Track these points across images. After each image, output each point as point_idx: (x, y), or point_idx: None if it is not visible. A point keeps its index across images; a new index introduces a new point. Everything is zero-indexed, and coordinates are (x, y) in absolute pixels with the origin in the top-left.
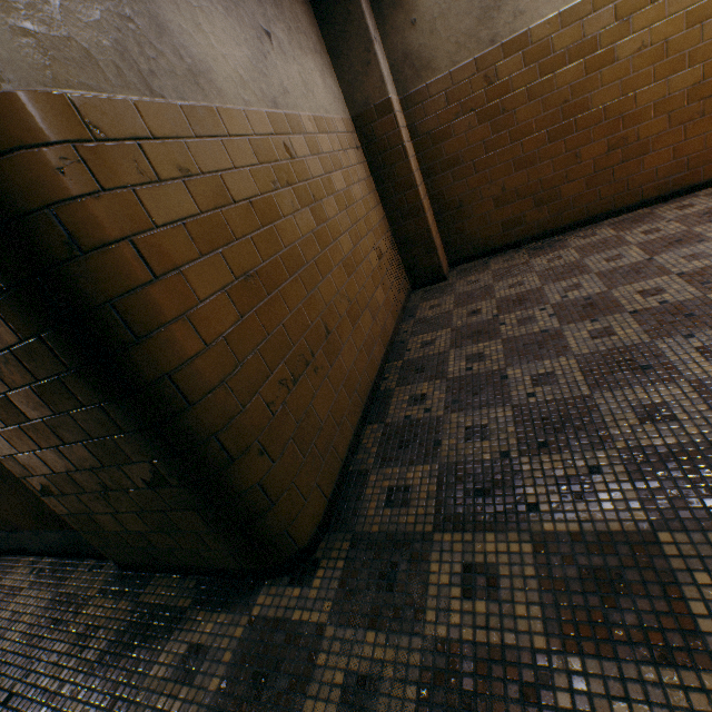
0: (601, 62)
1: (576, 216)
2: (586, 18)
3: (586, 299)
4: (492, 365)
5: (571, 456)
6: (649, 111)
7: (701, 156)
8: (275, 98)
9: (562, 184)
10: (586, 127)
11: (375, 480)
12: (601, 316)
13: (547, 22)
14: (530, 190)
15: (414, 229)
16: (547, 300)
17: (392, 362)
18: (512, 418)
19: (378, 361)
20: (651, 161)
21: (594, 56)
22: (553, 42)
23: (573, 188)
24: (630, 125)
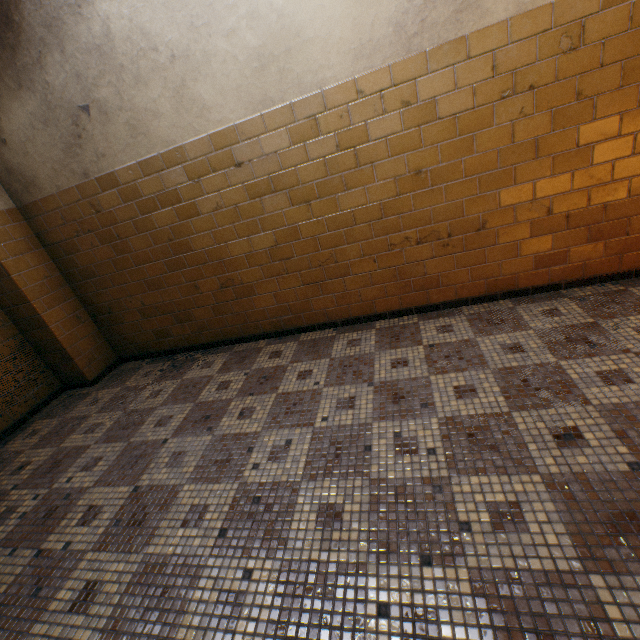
0: (189, 212)
1: (215, 336)
2: (163, 172)
3: (68, 496)
4: None
5: None
6: (244, 261)
7: (298, 304)
8: None
9: (193, 307)
10: (197, 264)
11: None
12: (27, 544)
13: (130, 168)
14: (168, 308)
15: (45, 338)
16: (60, 478)
17: None
18: None
19: None
20: (260, 302)
21: (182, 205)
22: (141, 187)
23: (204, 313)
24: (232, 269)
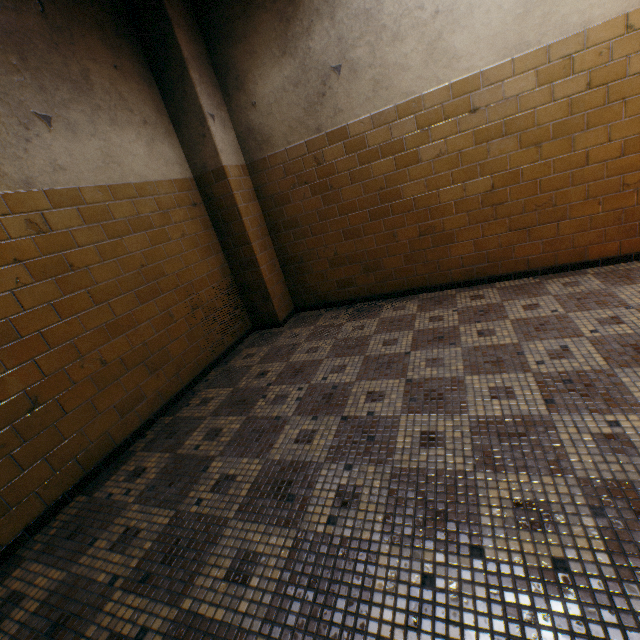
0: (408, 161)
1: (398, 286)
2: (393, 123)
3: (334, 387)
4: (214, 448)
5: (148, 605)
6: (451, 208)
7: (498, 252)
8: (31, 178)
9: (384, 256)
10: (401, 212)
11: (17, 575)
12: (324, 414)
13: (362, 121)
14: (358, 257)
15: (252, 279)
16: (313, 378)
17: (167, 415)
18: (162, 529)
19: (145, 416)
20: (457, 250)
21: (402, 155)
22: (368, 138)
23: (394, 262)
24: (436, 216)
